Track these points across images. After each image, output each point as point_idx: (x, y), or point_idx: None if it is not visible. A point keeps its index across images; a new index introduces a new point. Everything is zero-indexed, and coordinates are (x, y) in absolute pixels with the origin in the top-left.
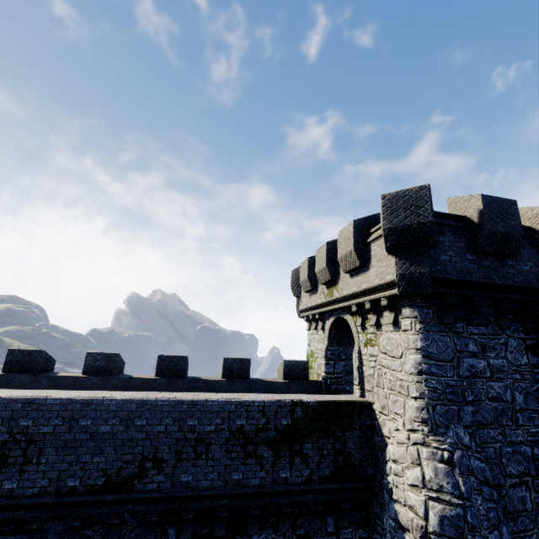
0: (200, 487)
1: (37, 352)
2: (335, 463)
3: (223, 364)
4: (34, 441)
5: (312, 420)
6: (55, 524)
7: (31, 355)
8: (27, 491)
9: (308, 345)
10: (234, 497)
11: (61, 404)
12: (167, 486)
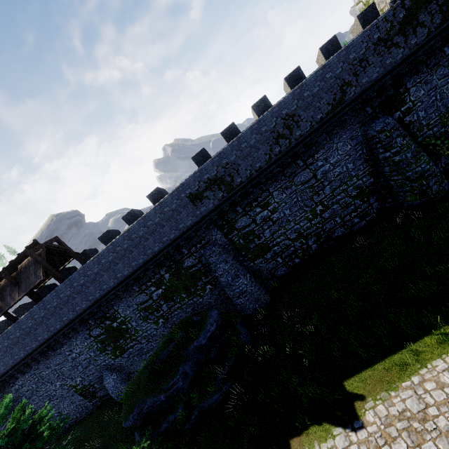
0: (373, 79)
1: (232, 125)
2: (442, 13)
3: (321, 52)
4: (293, 115)
5: (417, 1)
6: (320, 138)
7: (231, 128)
8: (305, 131)
9: (358, 4)
10: (391, 72)
11: (291, 95)
12: (358, 90)
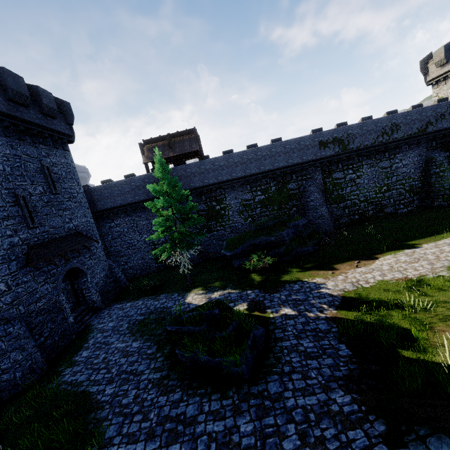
0: (444, 127)
1: (345, 123)
2: None
3: (412, 108)
4: (397, 125)
5: None
6: (403, 146)
7: (344, 124)
8: (399, 137)
9: (435, 97)
10: None
11: (401, 114)
12: (434, 129)
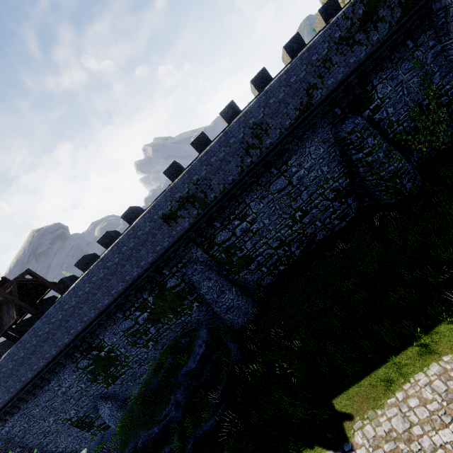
0: (338, 80)
1: (201, 134)
2: (401, 6)
3: (286, 51)
4: (261, 124)
5: None
6: (291, 144)
7: (201, 138)
8: (275, 138)
9: None
10: (356, 71)
11: (257, 104)
12: (324, 92)
